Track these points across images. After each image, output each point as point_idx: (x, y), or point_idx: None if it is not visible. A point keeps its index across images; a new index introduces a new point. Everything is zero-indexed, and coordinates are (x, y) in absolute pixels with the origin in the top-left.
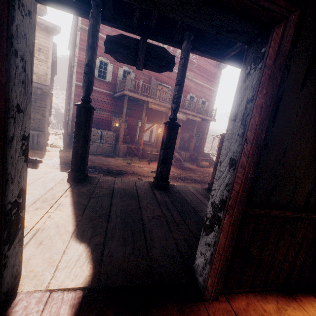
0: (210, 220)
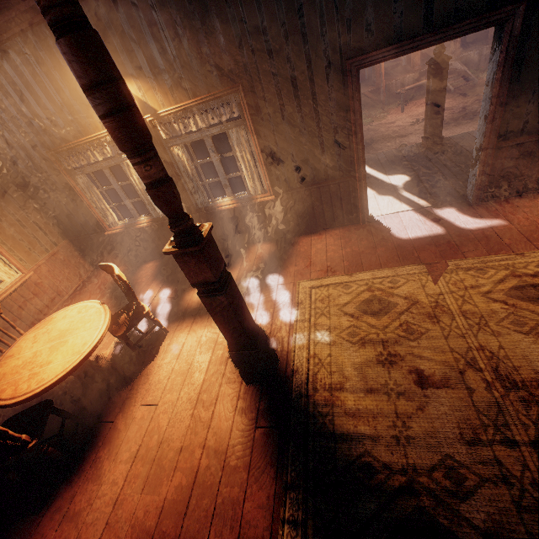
0: (474, 160)
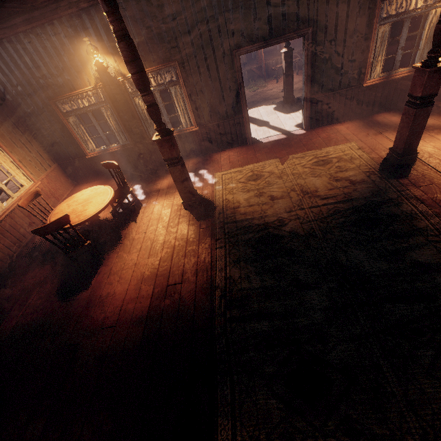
0: (303, 106)
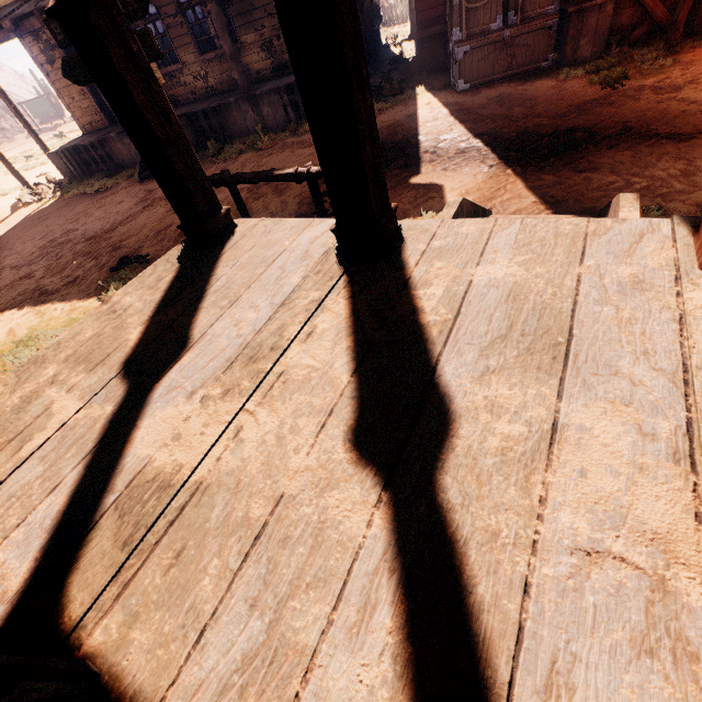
0: None
